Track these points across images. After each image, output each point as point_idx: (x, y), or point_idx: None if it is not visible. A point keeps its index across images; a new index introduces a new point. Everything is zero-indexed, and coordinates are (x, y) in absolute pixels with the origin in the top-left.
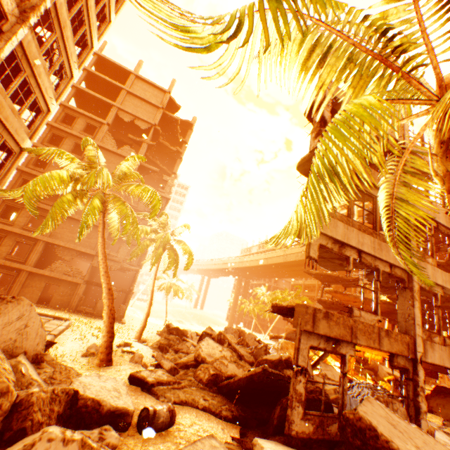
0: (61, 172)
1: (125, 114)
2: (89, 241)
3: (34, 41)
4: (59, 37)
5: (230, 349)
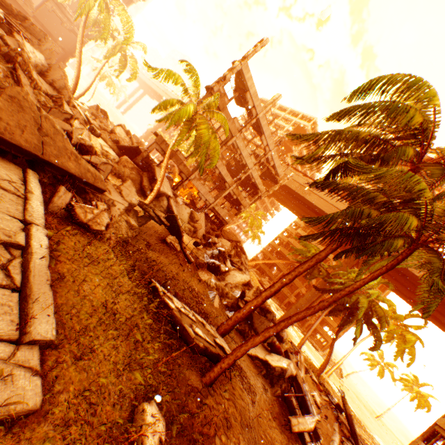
0: None
1: None
2: None
3: None
4: None
5: (130, 140)
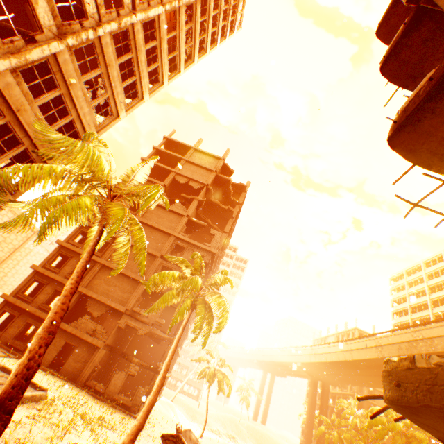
0: (56, 166)
1: (181, 178)
2: (122, 295)
3: (74, 65)
4: (104, 74)
5: None
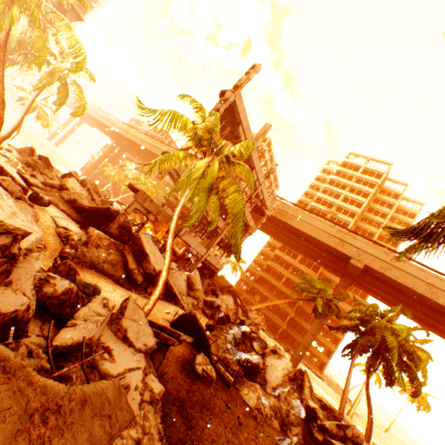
0: None
1: None
2: None
3: None
4: None
5: (89, 192)
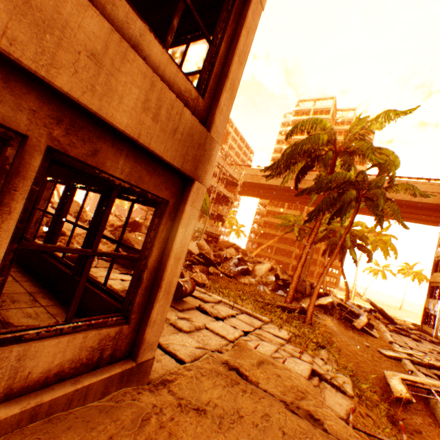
0: None
1: None
2: None
3: None
4: None
5: (117, 217)
